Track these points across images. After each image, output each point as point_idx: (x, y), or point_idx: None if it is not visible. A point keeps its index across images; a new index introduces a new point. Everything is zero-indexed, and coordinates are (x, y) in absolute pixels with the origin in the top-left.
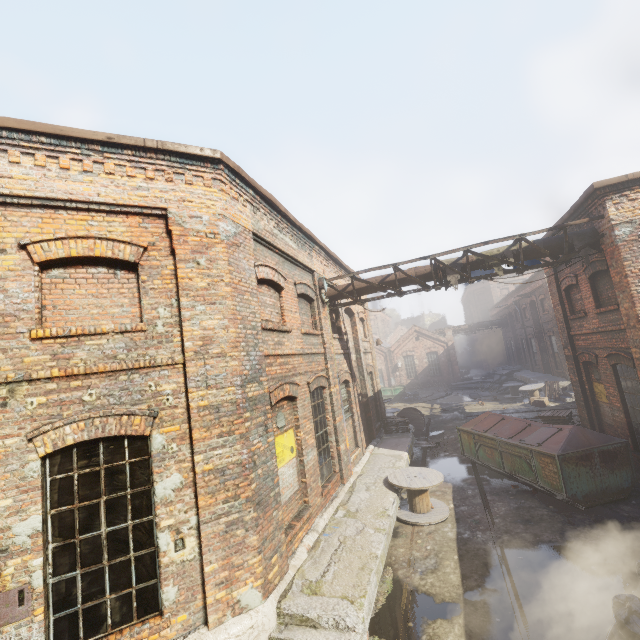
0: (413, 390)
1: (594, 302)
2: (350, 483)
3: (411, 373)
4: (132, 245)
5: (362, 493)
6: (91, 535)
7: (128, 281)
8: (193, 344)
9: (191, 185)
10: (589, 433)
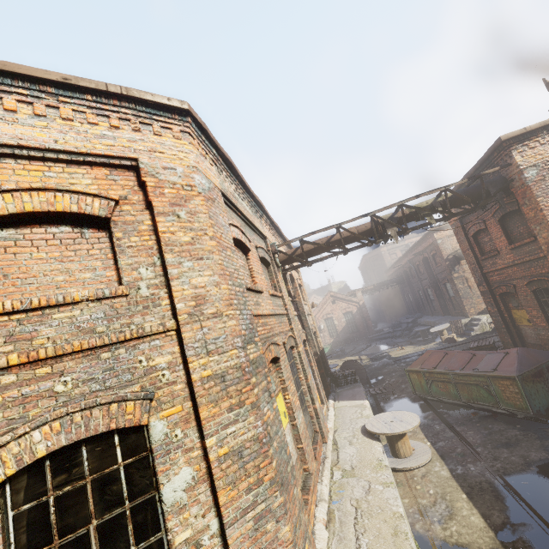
0: (337, 347)
1: (506, 240)
2: (331, 440)
3: (333, 333)
4: (101, 198)
5: (348, 448)
6: None
7: (98, 241)
8: (185, 305)
9: (160, 136)
10: (533, 352)
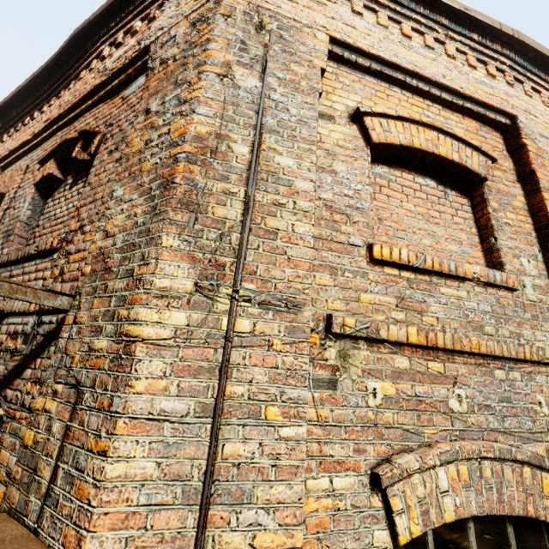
0: None
1: None
2: None
3: None
4: (478, 153)
5: None
6: None
7: (461, 207)
8: None
9: (530, 98)
10: None
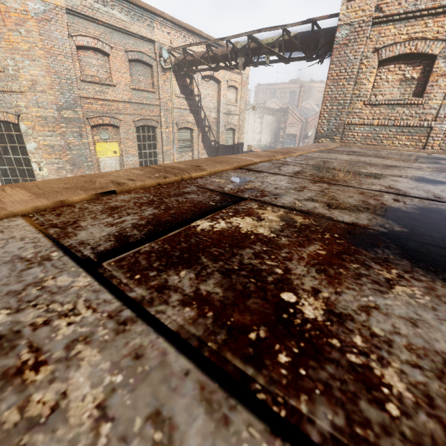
0: None
1: None
2: None
3: None
4: None
5: None
6: (8, 156)
7: None
8: (27, 83)
9: None
10: None
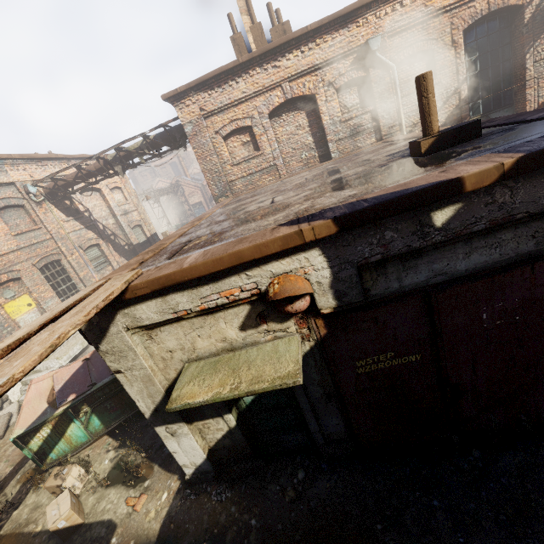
0: None
1: None
2: None
3: None
4: None
5: None
6: None
7: None
8: None
9: None
10: None
